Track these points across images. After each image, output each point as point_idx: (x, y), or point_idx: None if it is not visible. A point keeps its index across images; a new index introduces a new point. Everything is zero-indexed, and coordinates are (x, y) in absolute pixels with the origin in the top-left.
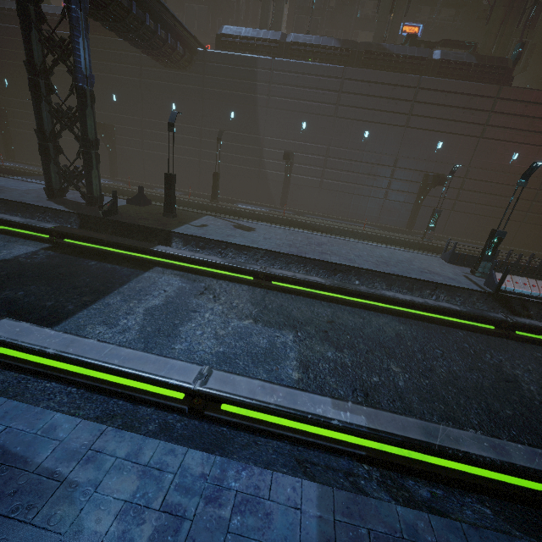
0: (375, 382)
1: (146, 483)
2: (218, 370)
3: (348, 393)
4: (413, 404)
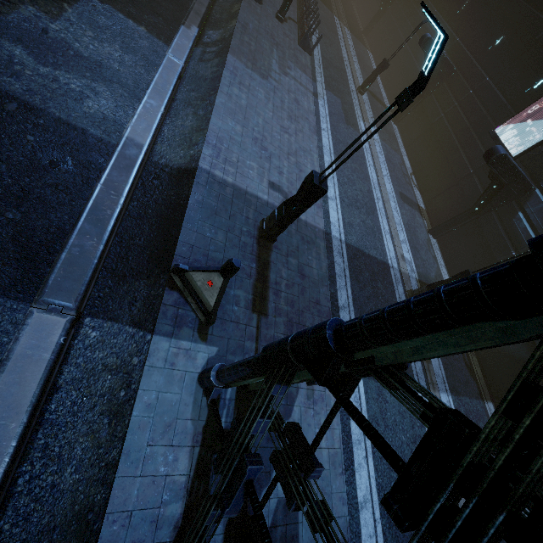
0: (147, 2)
1: (235, 86)
2: (170, 51)
3: (157, 20)
4: (163, 4)
